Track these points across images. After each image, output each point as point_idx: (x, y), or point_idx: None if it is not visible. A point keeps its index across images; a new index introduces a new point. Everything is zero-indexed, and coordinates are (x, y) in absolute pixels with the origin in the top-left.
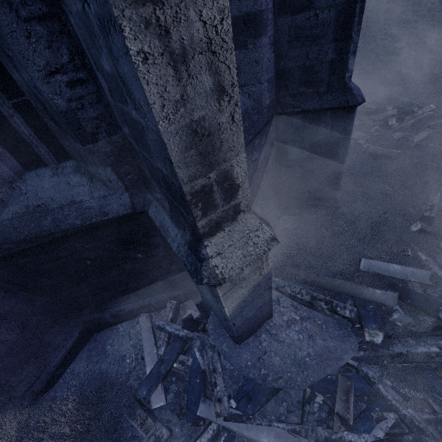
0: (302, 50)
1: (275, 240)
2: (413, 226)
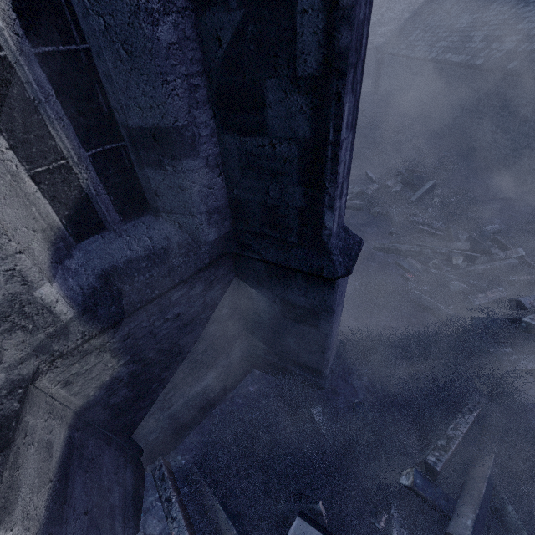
0: (259, 182)
1: None
2: (405, 471)
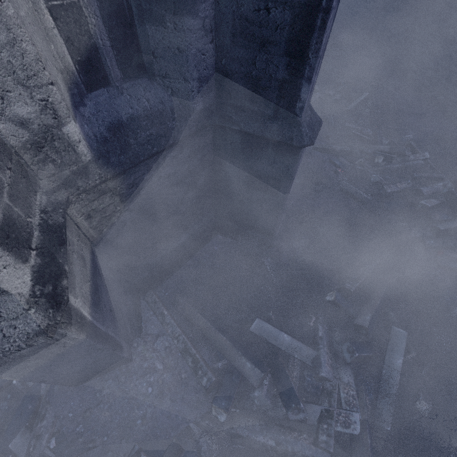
0: (248, 51)
1: (43, 335)
2: (329, 293)
